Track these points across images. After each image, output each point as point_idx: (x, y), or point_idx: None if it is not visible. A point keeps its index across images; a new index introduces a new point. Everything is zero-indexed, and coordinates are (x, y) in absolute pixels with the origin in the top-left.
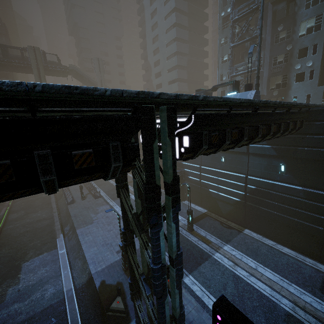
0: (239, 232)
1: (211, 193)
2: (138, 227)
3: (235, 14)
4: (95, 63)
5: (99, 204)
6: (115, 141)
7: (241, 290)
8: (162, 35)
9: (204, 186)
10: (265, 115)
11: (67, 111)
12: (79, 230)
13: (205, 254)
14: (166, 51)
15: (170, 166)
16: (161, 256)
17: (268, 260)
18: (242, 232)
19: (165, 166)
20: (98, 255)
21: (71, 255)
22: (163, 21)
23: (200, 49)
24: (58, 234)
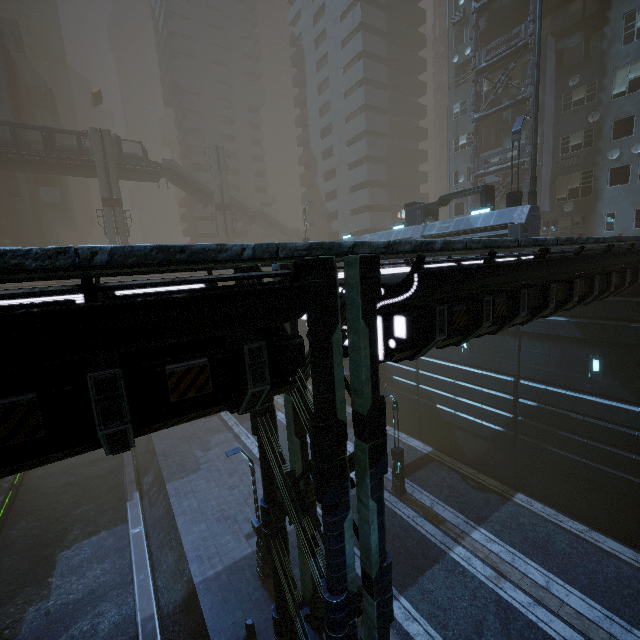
0: (503, 499)
1: (441, 412)
2: (297, 505)
3: (480, 60)
4: (212, 155)
5: (212, 430)
6: (256, 337)
7: (516, 639)
8: (338, 100)
9: (426, 397)
10: (562, 264)
11: (159, 285)
12: (172, 484)
13: (432, 548)
14: (345, 130)
15: (367, 379)
16: (347, 575)
17: (573, 568)
18: (511, 499)
19: (356, 379)
20: (208, 543)
21: (154, 538)
22: (340, 76)
23: (411, 125)
24: (131, 491)
